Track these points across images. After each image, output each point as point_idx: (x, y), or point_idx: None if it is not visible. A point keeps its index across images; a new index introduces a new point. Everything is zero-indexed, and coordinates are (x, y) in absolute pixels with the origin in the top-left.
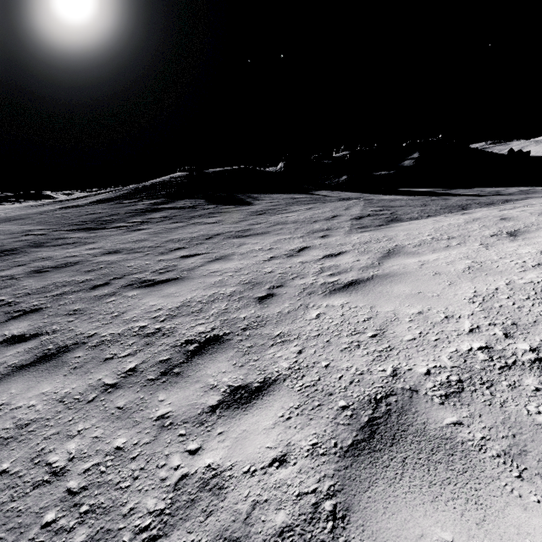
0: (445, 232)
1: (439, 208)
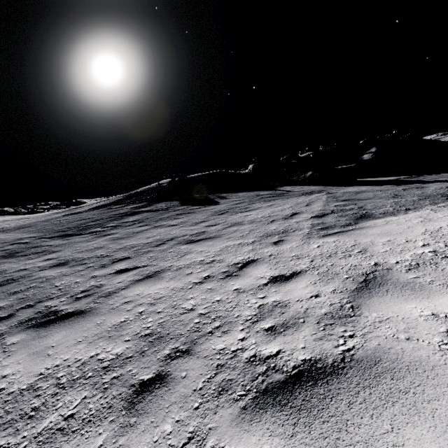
0: None
1: (416, 199)
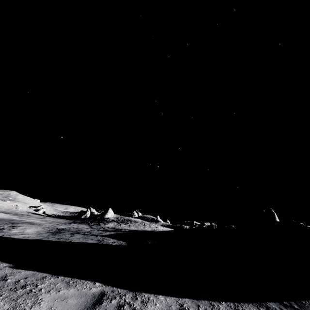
0: None
1: None
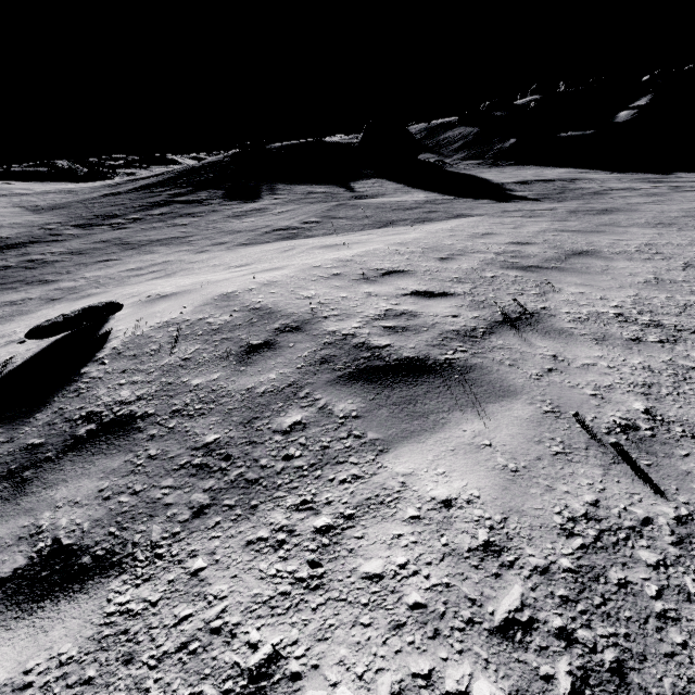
0: (235, 259)
1: (363, 224)
